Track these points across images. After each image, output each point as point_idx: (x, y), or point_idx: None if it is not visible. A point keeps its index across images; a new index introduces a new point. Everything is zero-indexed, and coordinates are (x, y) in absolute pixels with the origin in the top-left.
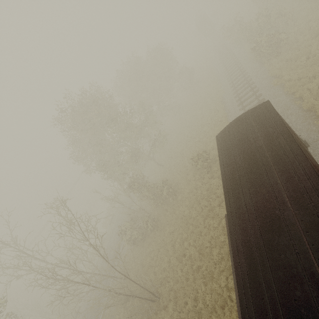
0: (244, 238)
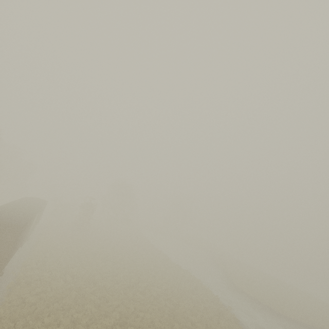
0: (21, 201)
